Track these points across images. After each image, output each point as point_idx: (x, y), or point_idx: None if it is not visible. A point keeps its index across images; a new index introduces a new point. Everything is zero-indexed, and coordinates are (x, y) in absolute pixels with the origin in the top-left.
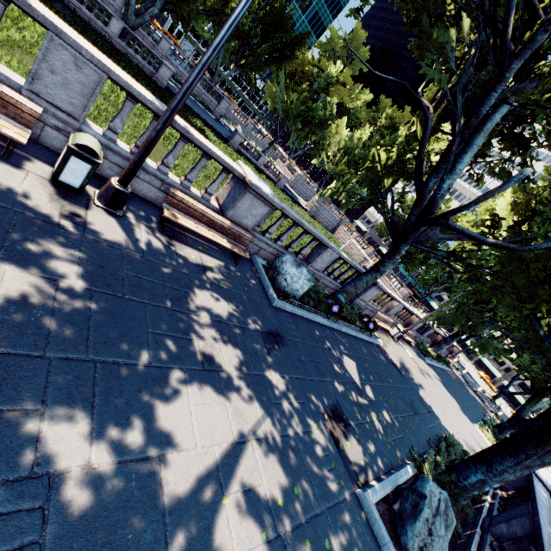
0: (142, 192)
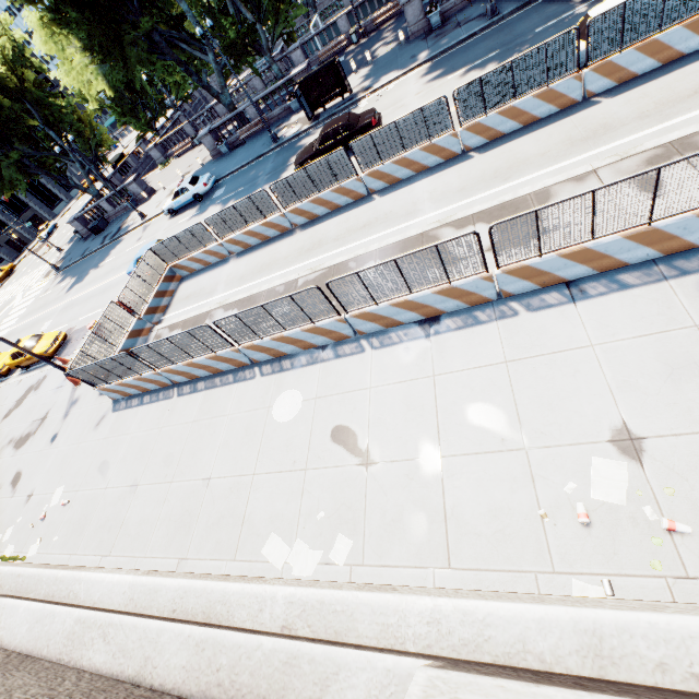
0: (372, 29)
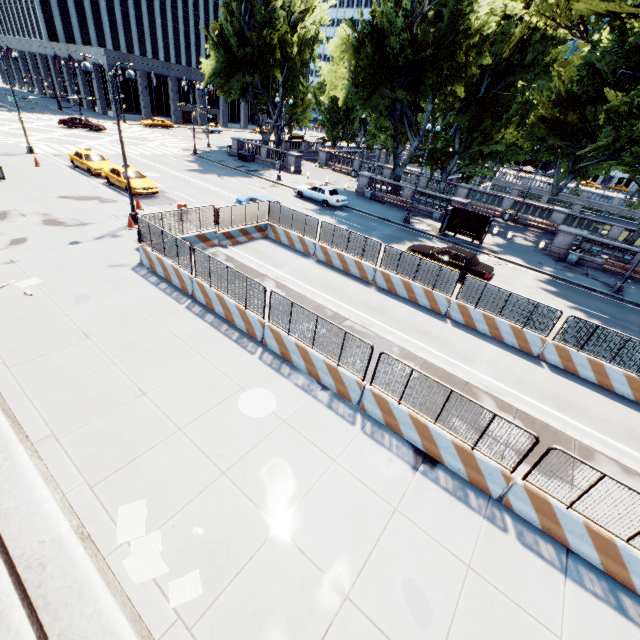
0: (522, 222)
